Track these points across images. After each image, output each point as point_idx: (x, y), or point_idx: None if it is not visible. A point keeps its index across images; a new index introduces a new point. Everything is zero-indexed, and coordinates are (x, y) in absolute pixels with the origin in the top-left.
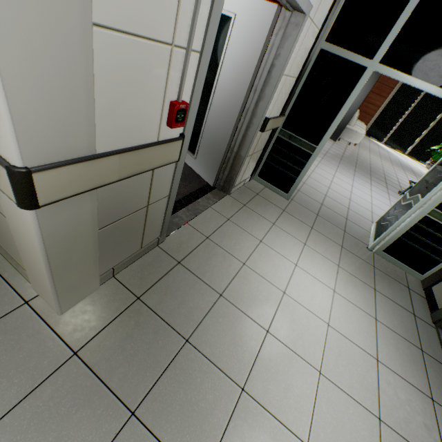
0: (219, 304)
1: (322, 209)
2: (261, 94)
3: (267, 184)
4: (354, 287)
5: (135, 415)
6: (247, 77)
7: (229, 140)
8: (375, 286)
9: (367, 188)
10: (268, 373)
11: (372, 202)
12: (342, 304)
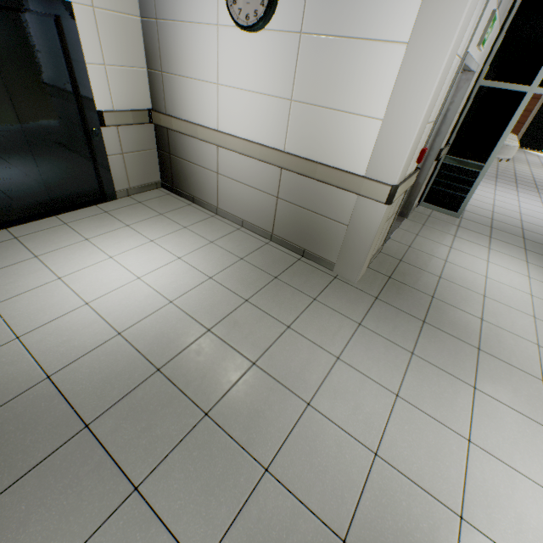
0: (441, 281)
1: (494, 223)
2: (437, 132)
3: (434, 207)
4: None
5: (425, 322)
6: None
7: None
8: None
9: (536, 202)
10: (495, 314)
11: None
12: (539, 285)
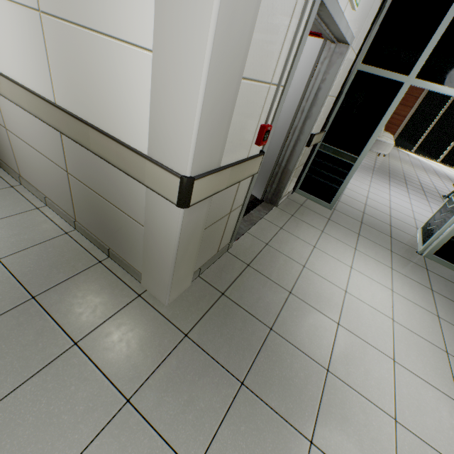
0: (290, 300)
1: (365, 217)
2: (308, 114)
3: (309, 196)
4: (411, 288)
5: (244, 384)
6: (295, 100)
7: (277, 156)
8: (431, 287)
9: (405, 197)
10: (346, 358)
11: (413, 209)
12: (402, 303)
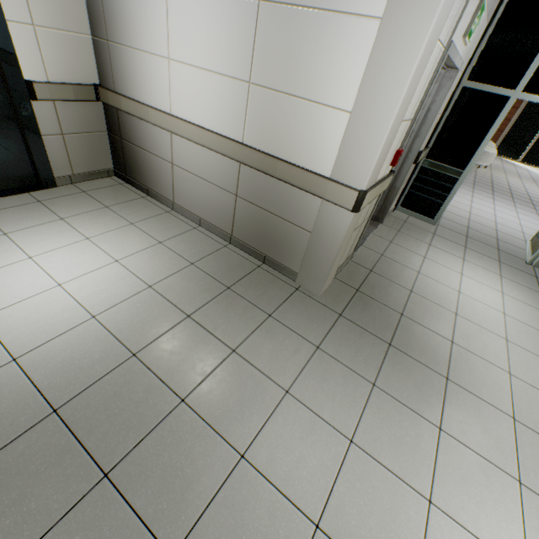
0: (412, 296)
1: (470, 232)
2: (417, 133)
3: (411, 213)
4: (520, 291)
5: (391, 345)
6: None
7: None
8: None
9: (511, 211)
10: (466, 336)
11: (521, 223)
12: (512, 302)
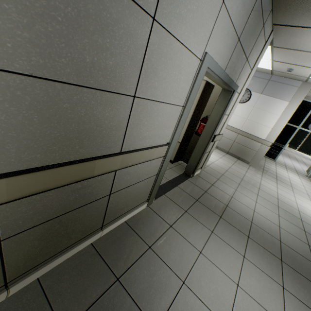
0: (277, 173)
1: (286, 165)
2: None
3: (266, 157)
4: (305, 180)
5: (277, 179)
6: None
7: None
8: None
9: (297, 164)
10: (293, 183)
11: (302, 167)
12: (303, 181)
